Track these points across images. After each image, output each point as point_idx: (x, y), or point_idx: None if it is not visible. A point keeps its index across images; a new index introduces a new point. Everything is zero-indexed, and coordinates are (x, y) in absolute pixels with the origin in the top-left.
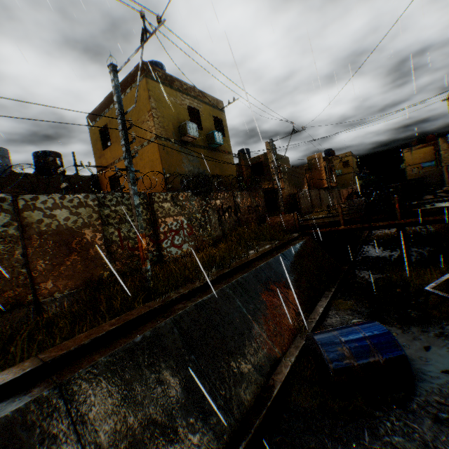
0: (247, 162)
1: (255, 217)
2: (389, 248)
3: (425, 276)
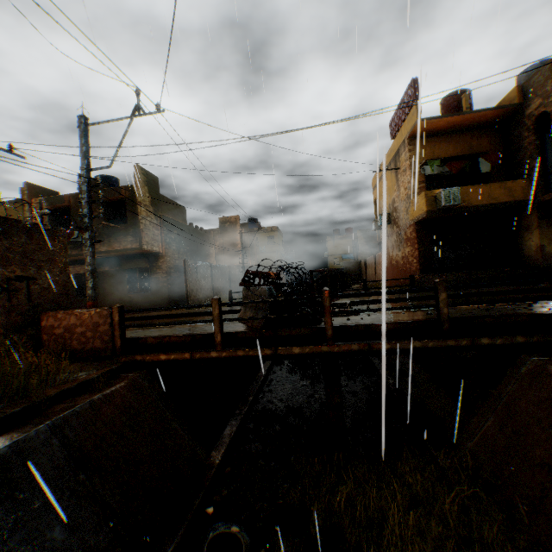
0: (97, 194)
1: (0, 310)
2: (310, 376)
3: (392, 530)
